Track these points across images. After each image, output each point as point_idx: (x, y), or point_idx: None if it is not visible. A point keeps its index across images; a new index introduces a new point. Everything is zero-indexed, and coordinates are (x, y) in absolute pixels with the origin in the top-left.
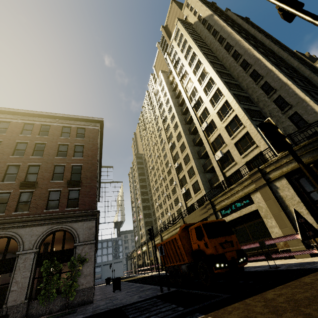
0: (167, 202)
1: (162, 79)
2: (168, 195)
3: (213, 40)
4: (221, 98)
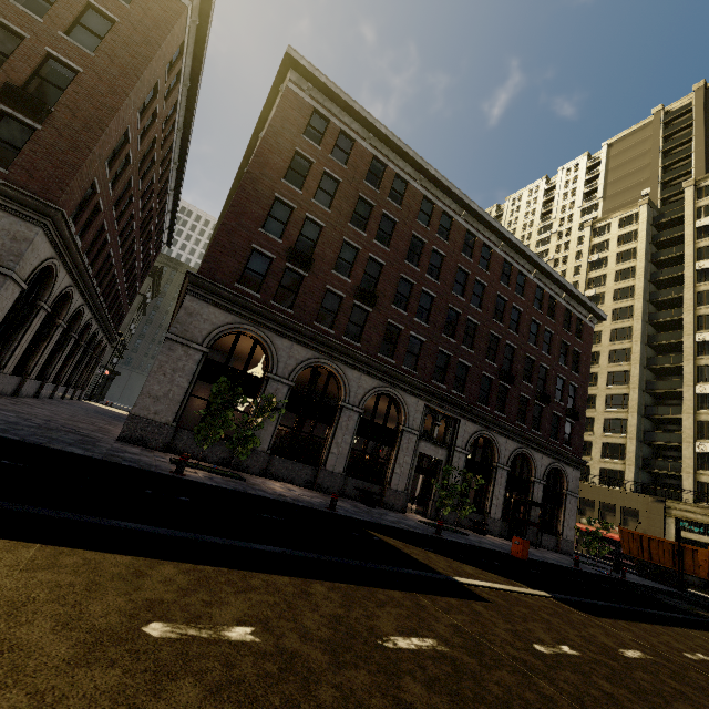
0: None
1: (642, 220)
2: None
3: None
4: None
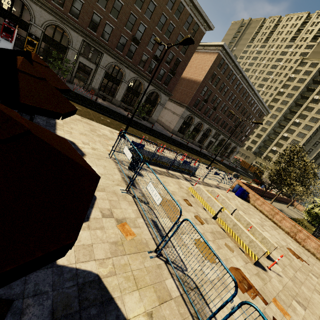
0: None
1: (317, 68)
2: None
3: None
4: (301, 139)
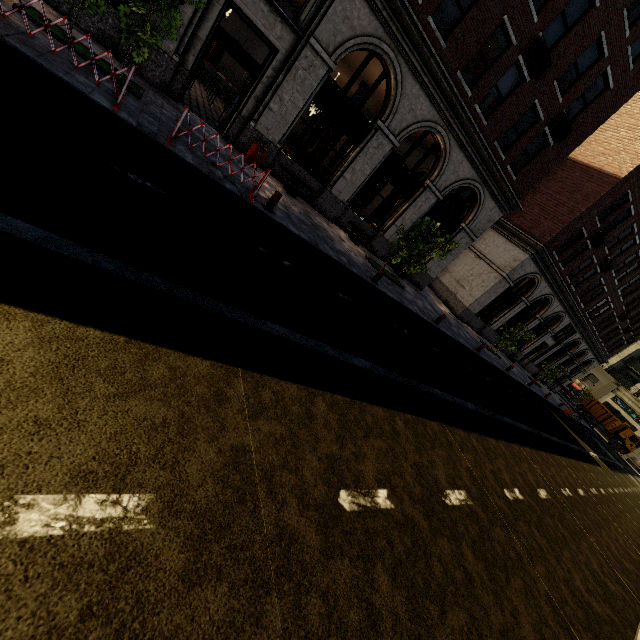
0: None
1: None
2: None
3: None
4: None
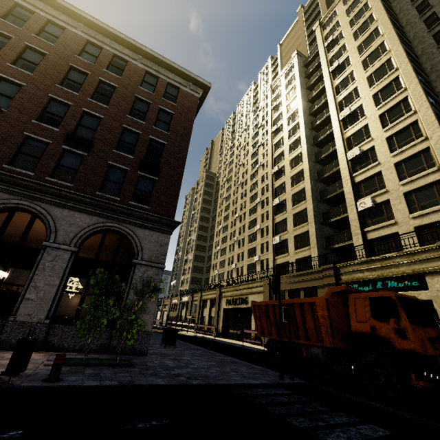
0: (235, 250)
1: (295, 65)
2: (241, 240)
3: (415, 19)
4: (408, 115)
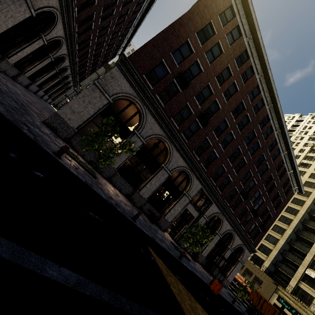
0: None
1: None
2: None
3: None
4: None
